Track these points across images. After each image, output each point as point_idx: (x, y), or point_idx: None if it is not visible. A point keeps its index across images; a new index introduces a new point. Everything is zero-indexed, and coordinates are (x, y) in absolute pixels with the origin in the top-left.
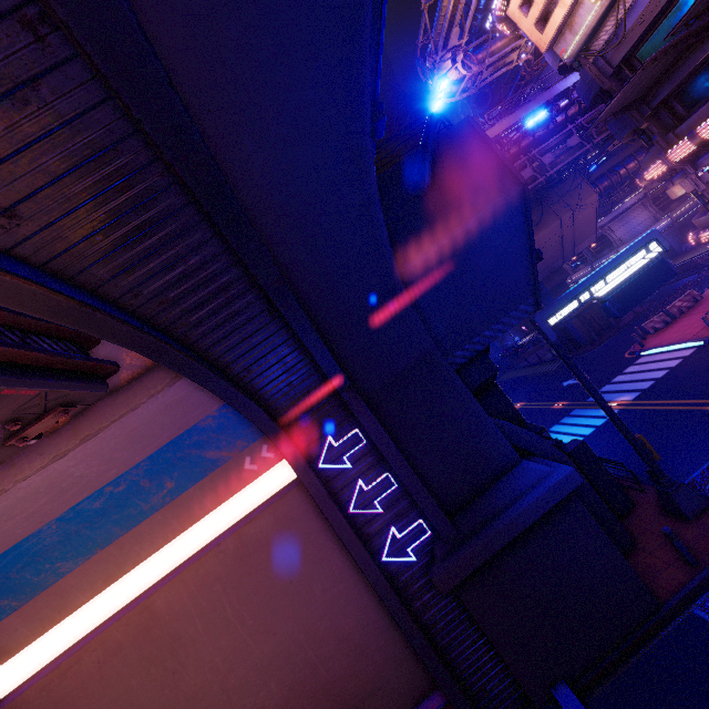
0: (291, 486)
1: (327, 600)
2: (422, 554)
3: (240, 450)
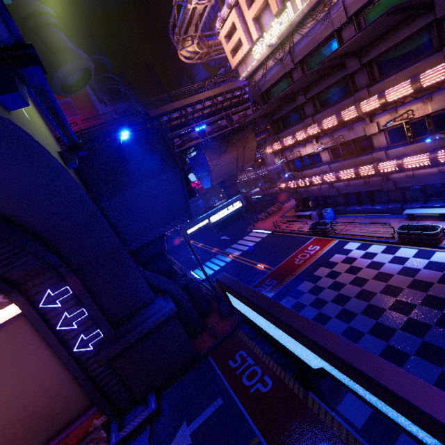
0: (21, 316)
1: (38, 373)
2: (97, 346)
3: None
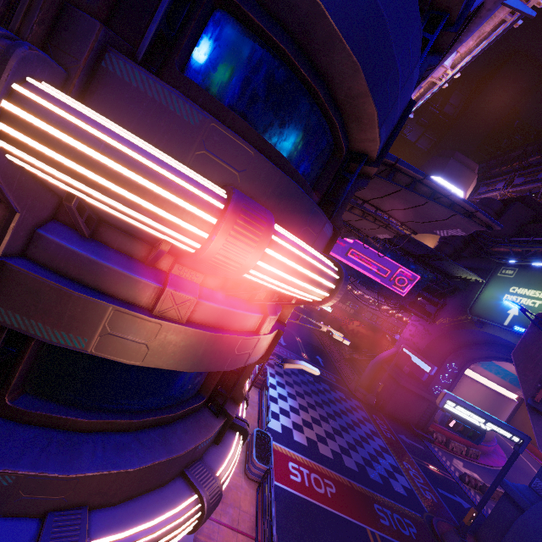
0: None
1: None
2: None
3: None
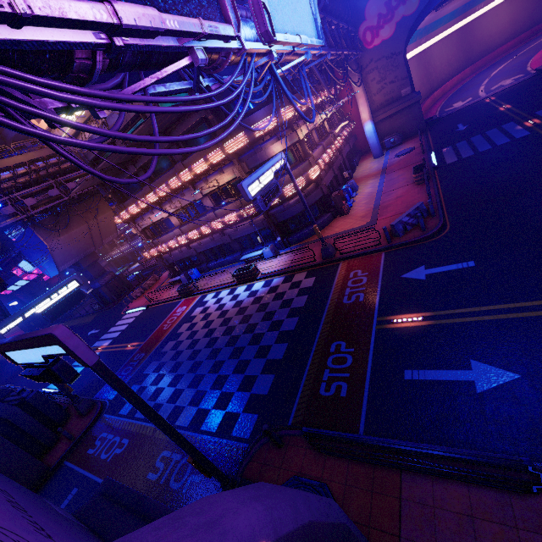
0: None
1: None
2: None
3: None
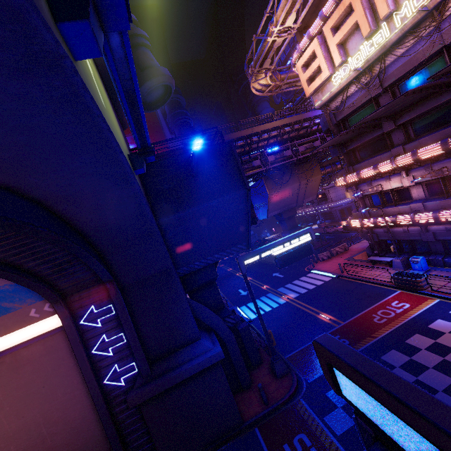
0: (61, 329)
1: (64, 400)
2: (129, 382)
3: (29, 304)
